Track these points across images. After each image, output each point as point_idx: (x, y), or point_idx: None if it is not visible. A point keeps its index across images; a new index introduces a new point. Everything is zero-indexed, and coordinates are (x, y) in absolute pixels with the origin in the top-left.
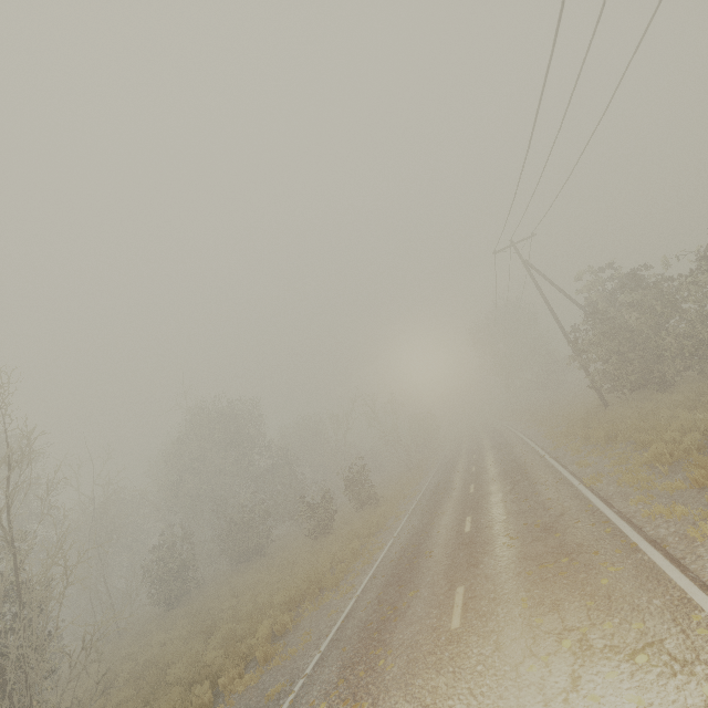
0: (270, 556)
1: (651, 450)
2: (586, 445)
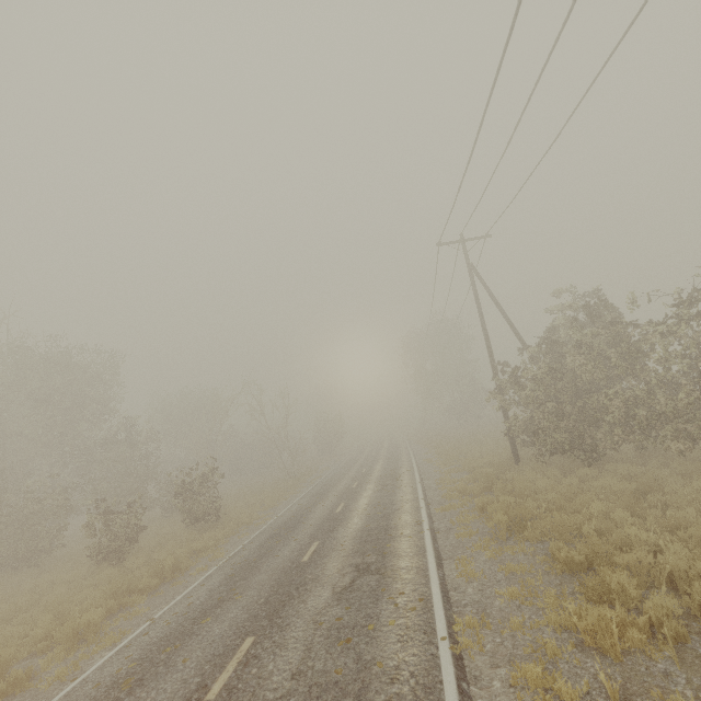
0: (39, 571)
1: (589, 622)
2: (481, 523)
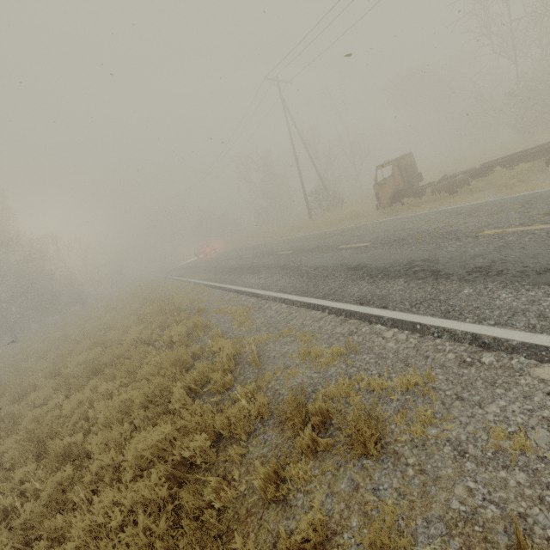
0: None
1: None
2: None
